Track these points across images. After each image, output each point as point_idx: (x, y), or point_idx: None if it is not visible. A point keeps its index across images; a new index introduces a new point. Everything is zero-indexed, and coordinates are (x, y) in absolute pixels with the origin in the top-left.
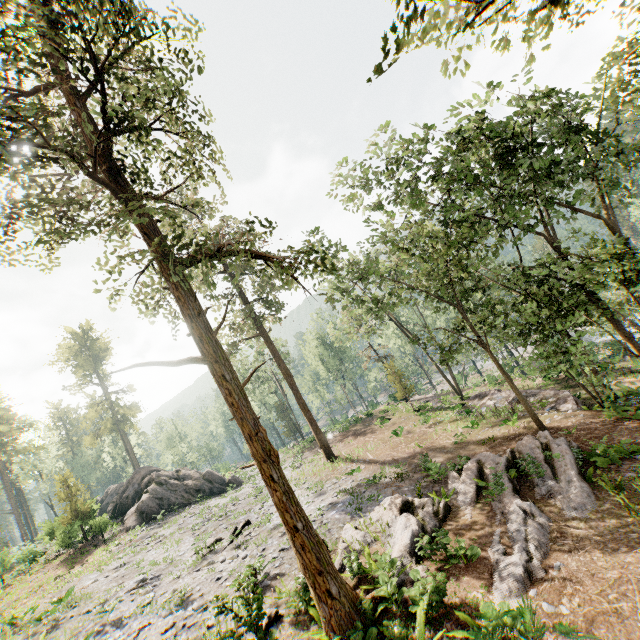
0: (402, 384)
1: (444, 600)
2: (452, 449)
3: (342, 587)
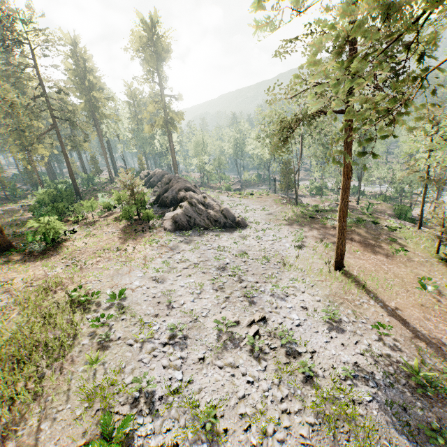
0: None
1: None
2: None
3: None
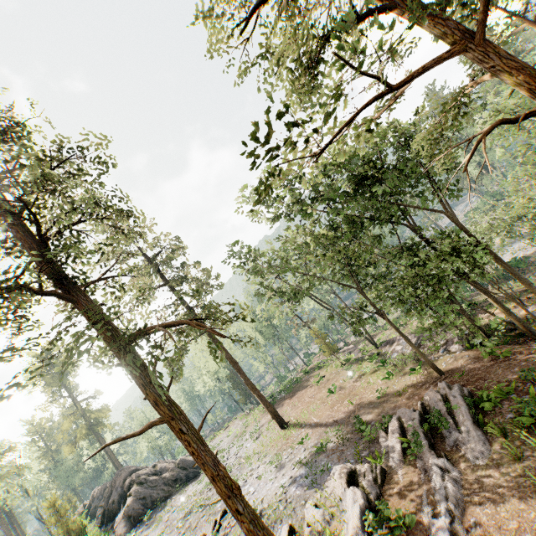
0: (327, 344)
1: None
2: (377, 403)
3: None
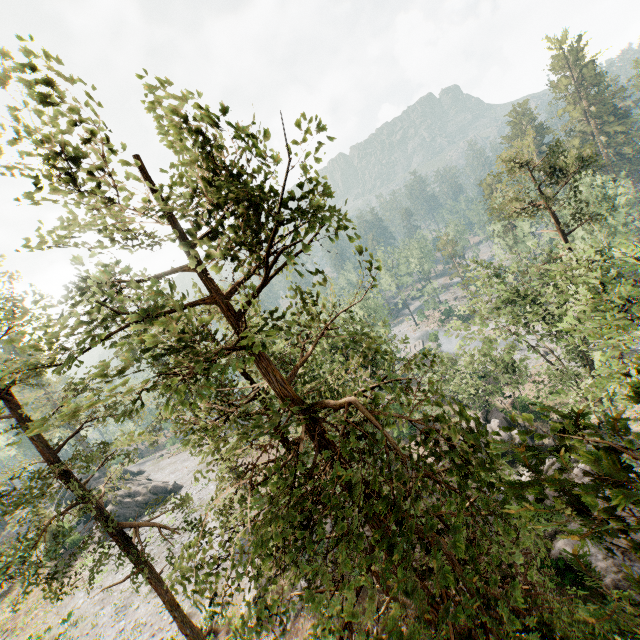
0: None
1: None
2: None
3: None
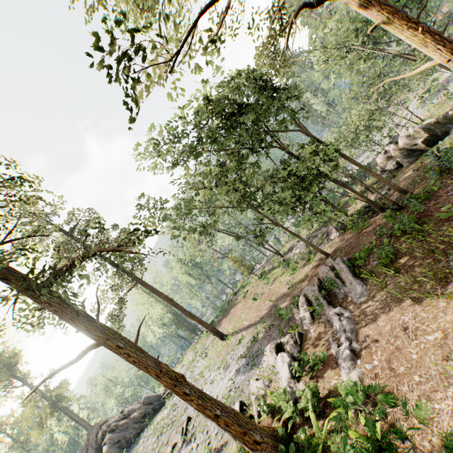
0: (244, 265)
1: (320, 396)
2: (289, 293)
3: (262, 431)
